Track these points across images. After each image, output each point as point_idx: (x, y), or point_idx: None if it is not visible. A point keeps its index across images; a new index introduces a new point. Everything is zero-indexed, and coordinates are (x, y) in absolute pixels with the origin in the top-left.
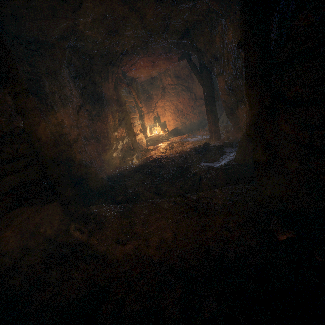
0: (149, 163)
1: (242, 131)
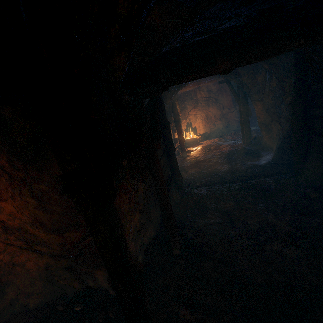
0: (202, 162)
1: (279, 142)
